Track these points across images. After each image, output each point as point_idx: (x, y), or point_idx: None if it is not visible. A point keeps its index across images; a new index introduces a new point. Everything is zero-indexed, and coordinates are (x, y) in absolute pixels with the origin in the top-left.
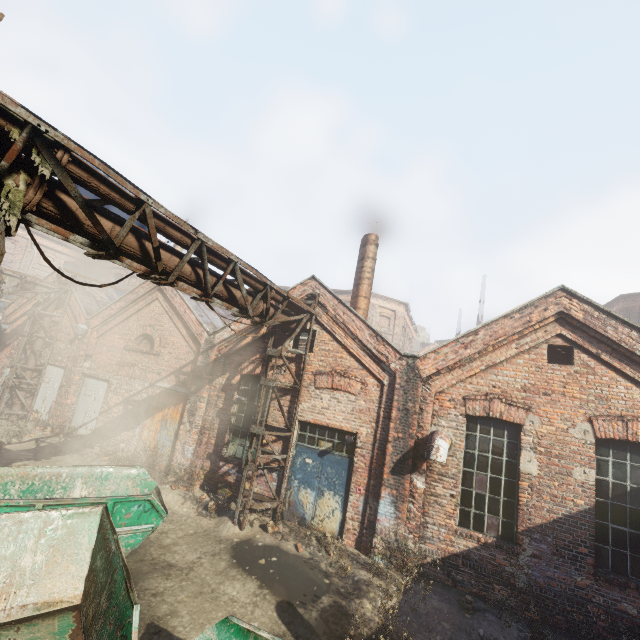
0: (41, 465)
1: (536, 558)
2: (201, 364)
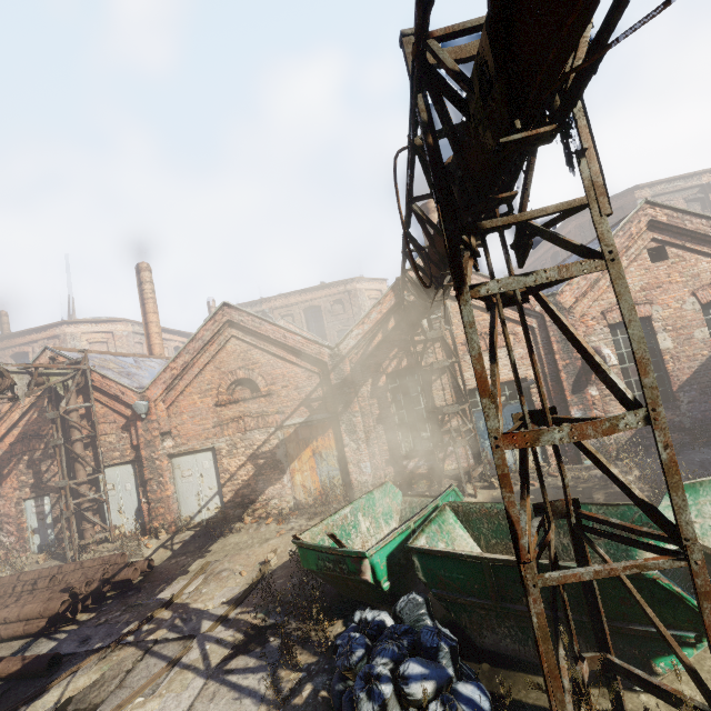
0: (217, 557)
1: (691, 403)
2: (337, 381)
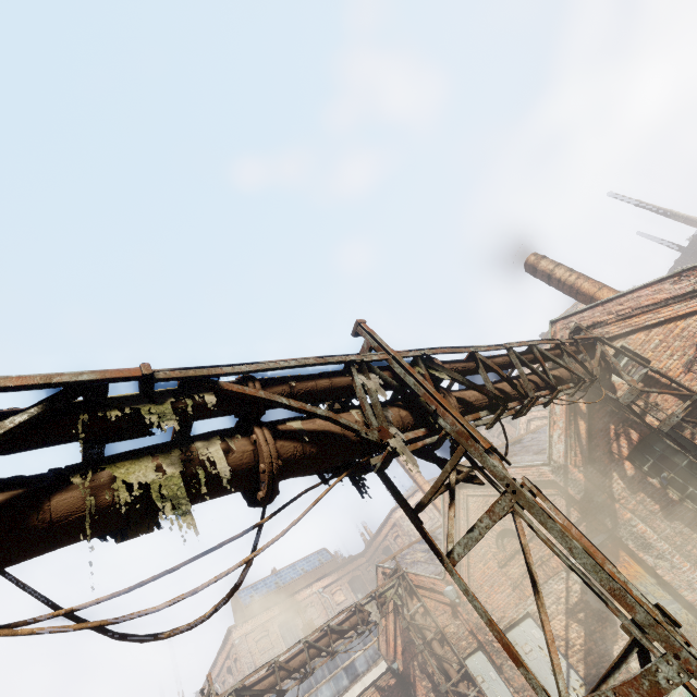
0: None
1: None
2: (580, 495)
